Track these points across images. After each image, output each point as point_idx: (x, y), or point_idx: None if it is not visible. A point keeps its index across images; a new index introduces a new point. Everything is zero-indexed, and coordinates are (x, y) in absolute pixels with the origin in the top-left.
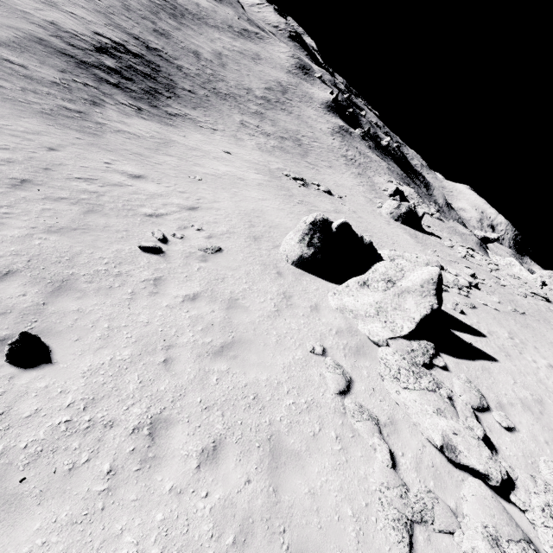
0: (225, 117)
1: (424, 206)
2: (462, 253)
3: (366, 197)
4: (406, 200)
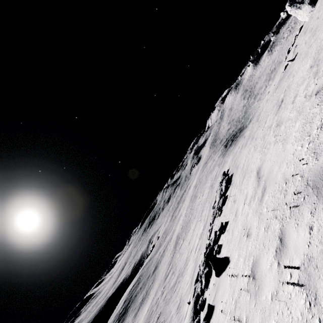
0: (254, 108)
1: None
2: None
3: None
4: None
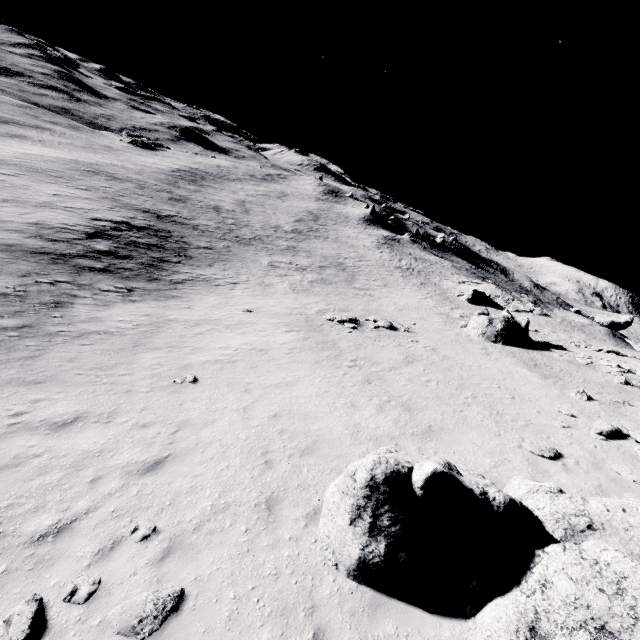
0: (250, 263)
1: (516, 302)
2: (619, 377)
3: (441, 313)
4: (491, 301)
